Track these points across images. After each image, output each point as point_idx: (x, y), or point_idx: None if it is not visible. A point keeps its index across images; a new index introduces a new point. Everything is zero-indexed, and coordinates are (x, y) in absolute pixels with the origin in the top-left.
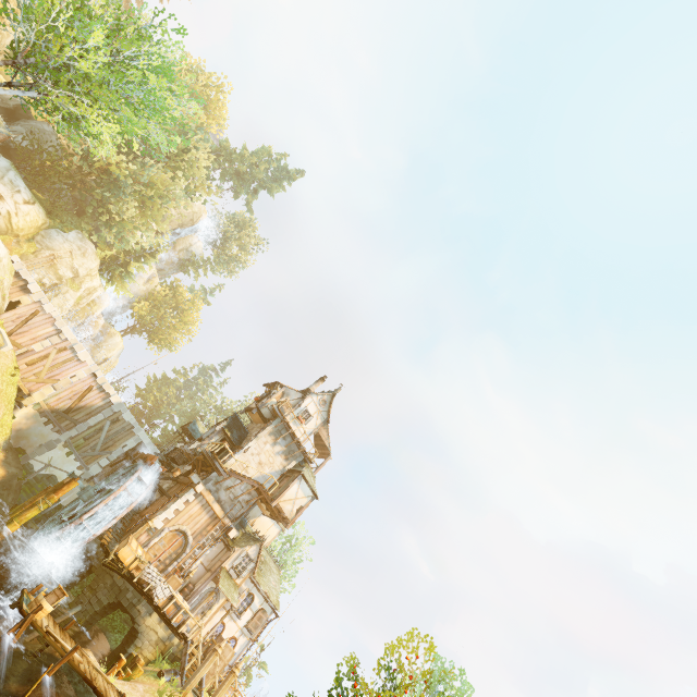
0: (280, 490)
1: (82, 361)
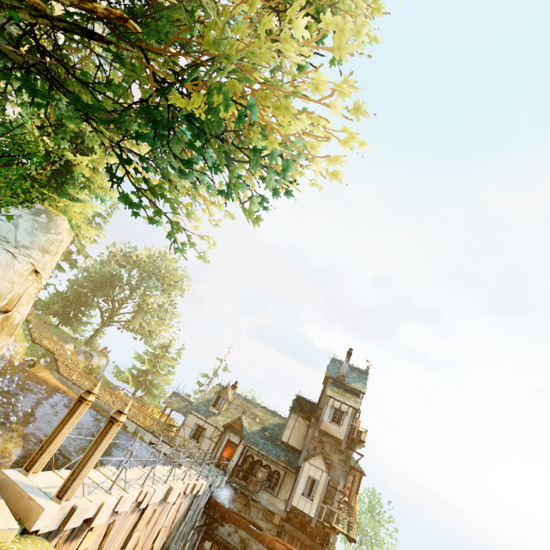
0: (352, 494)
1: (174, 500)
